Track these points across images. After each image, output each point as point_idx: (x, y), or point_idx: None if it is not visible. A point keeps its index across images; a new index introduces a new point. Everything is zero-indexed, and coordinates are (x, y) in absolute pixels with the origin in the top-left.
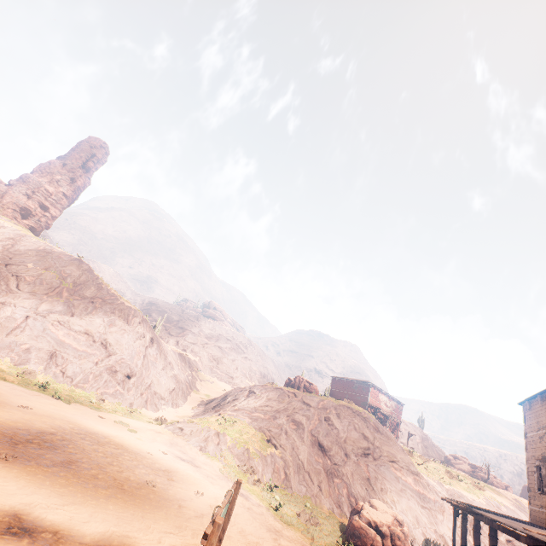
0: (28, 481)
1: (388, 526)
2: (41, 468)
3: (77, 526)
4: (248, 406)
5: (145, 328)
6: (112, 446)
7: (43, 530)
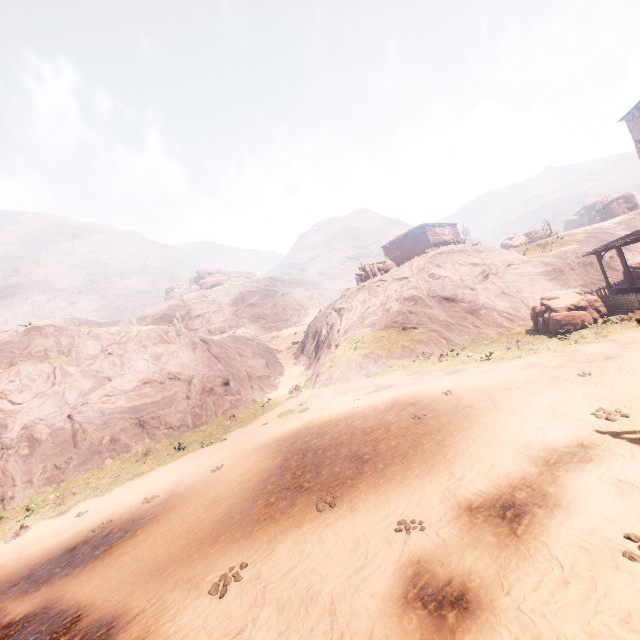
0: (391, 490)
1: (582, 300)
2: (364, 478)
3: (503, 472)
4: (352, 321)
5: (186, 336)
6: (330, 427)
7: (508, 495)
